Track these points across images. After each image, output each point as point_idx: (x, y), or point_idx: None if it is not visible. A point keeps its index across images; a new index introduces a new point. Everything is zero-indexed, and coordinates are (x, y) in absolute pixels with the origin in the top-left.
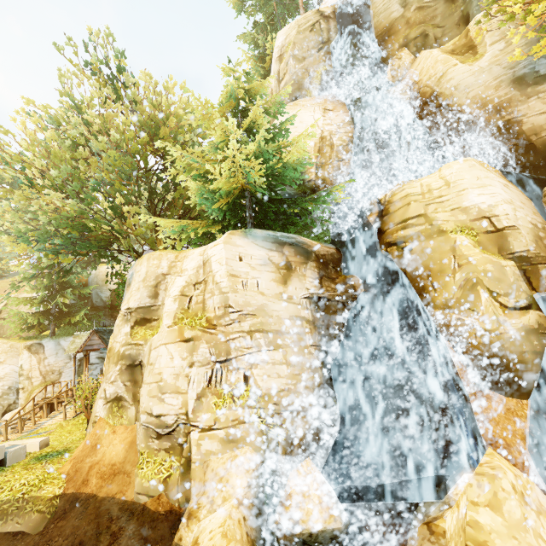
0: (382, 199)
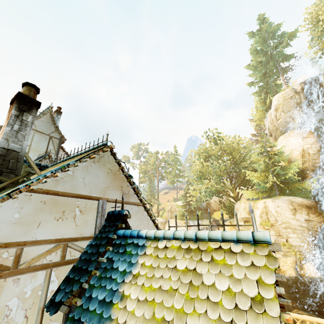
0: None
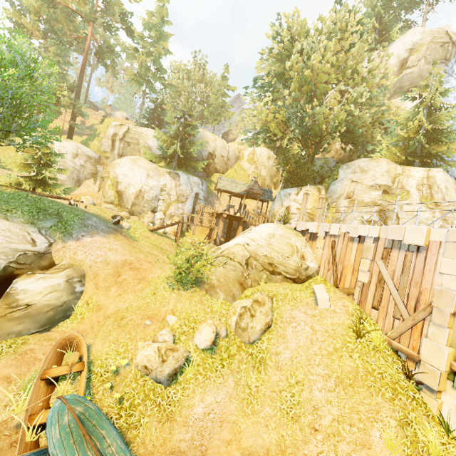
0: None
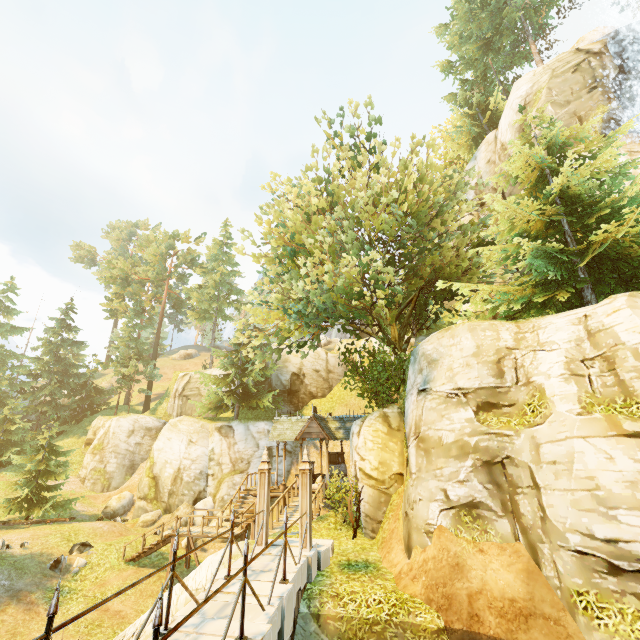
0: None
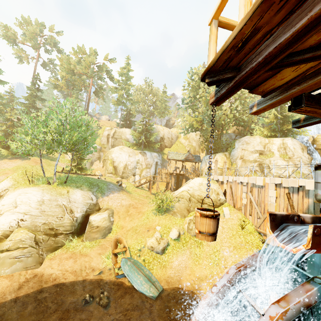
0: (314, 136)
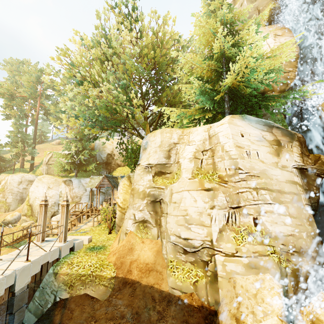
0: None
